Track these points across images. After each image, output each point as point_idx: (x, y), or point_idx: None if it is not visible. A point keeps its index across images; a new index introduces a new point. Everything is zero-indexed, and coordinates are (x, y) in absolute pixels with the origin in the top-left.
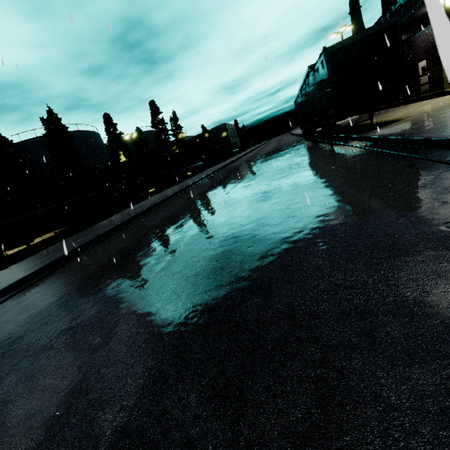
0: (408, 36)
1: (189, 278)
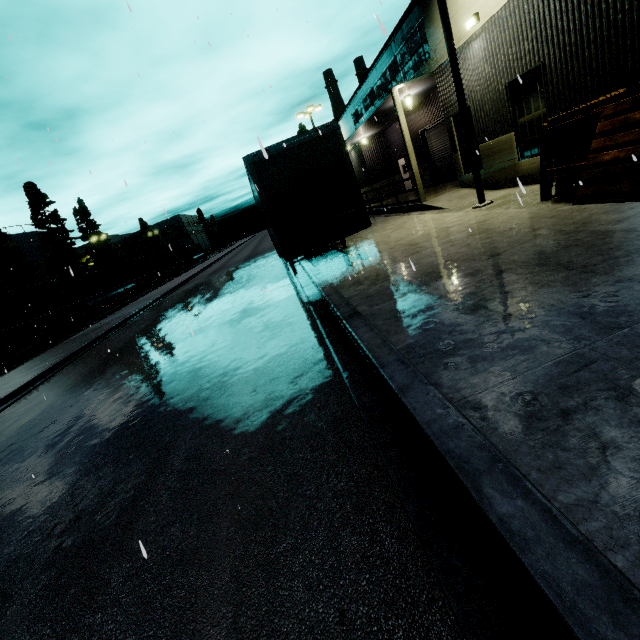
0: (381, 129)
1: None
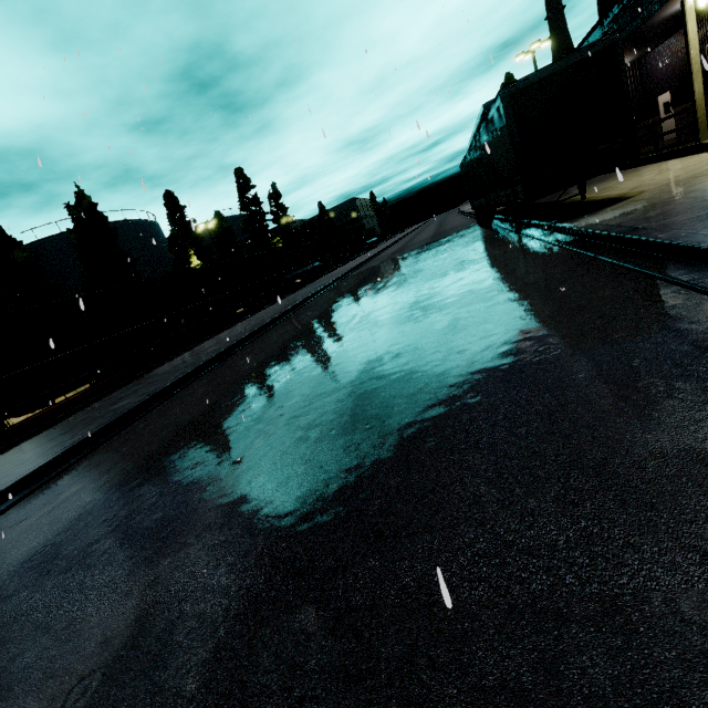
0: (639, 54)
1: (274, 500)
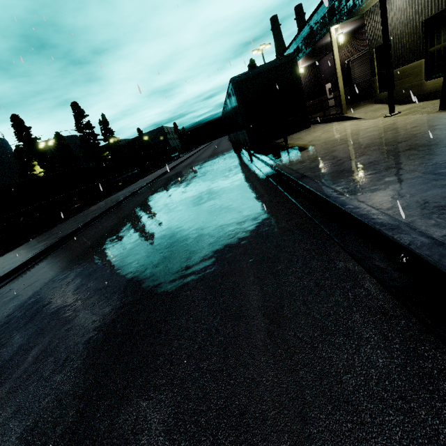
0: (315, 60)
1: None
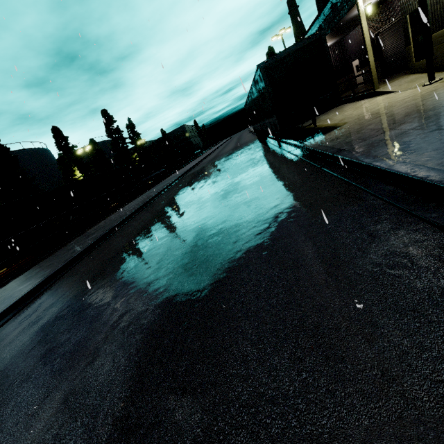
0: (340, 38)
1: (119, 365)
